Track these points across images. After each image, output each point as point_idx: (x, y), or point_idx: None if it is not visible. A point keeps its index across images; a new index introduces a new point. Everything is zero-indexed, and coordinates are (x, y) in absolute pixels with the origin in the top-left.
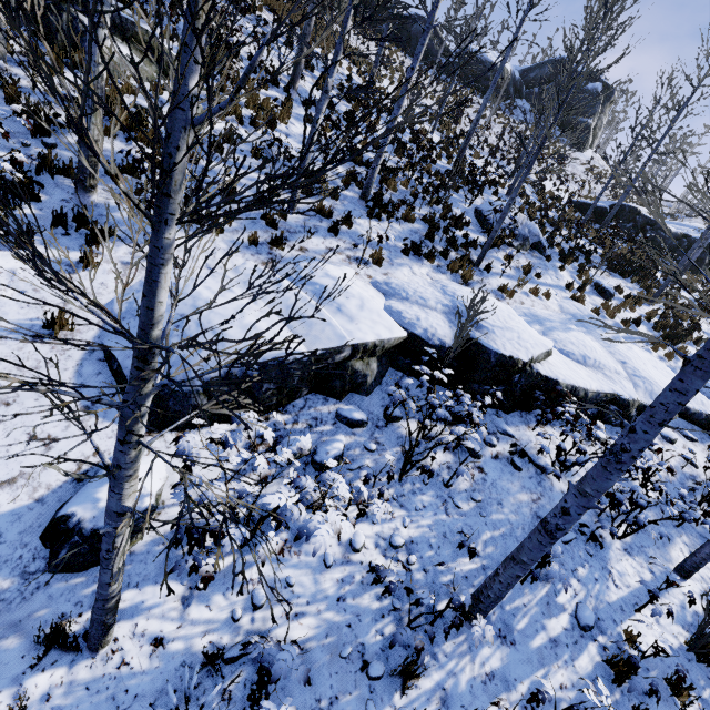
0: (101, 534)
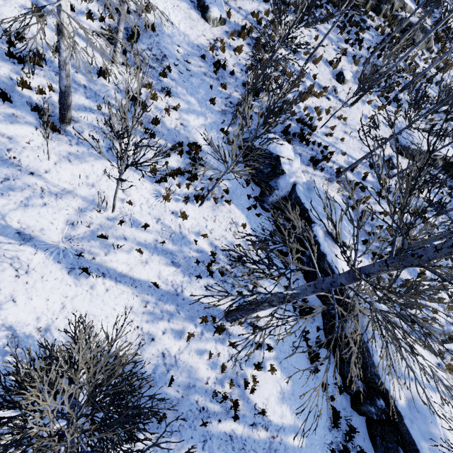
0: (394, 165)
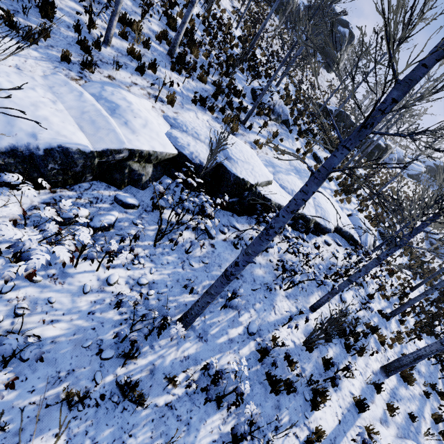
0: None
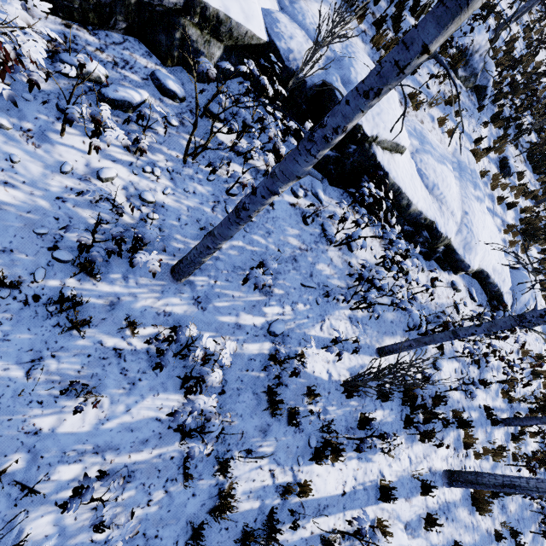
0: None
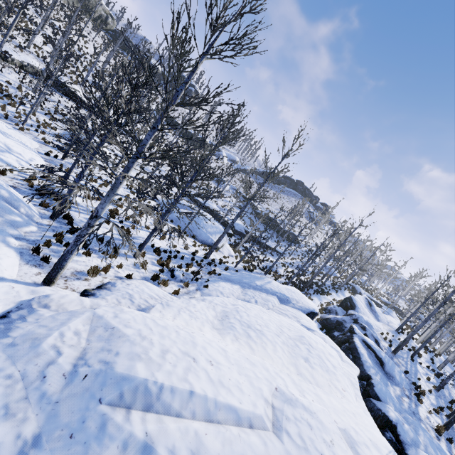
0: None
